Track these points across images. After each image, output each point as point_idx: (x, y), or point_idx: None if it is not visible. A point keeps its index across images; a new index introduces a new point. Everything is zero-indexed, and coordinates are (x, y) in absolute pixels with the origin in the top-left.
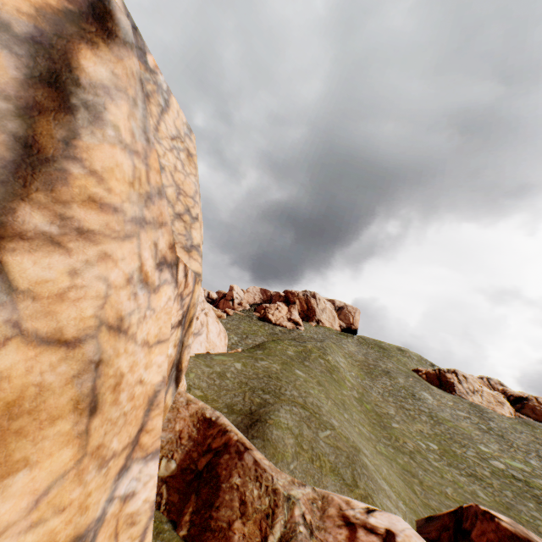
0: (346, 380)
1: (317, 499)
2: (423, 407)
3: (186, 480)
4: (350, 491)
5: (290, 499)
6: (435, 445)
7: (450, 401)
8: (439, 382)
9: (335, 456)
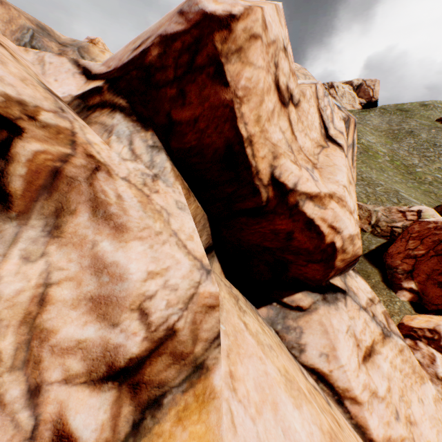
0: (379, 153)
1: (385, 209)
2: (441, 152)
3: None
4: (397, 205)
5: (375, 211)
6: None
7: None
8: None
9: (387, 195)
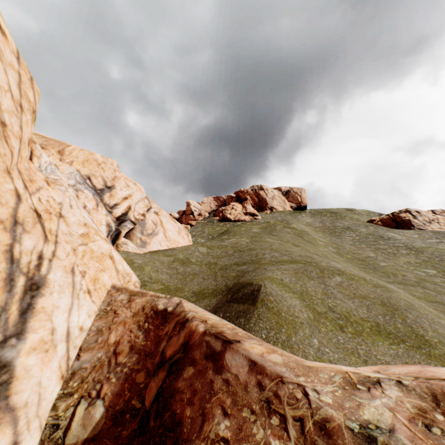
0: (318, 240)
1: (427, 411)
2: (396, 244)
3: (121, 440)
4: (426, 354)
5: (373, 441)
6: (432, 270)
7: (415, 234)
8: (395, 223)
9: (367, 308)
